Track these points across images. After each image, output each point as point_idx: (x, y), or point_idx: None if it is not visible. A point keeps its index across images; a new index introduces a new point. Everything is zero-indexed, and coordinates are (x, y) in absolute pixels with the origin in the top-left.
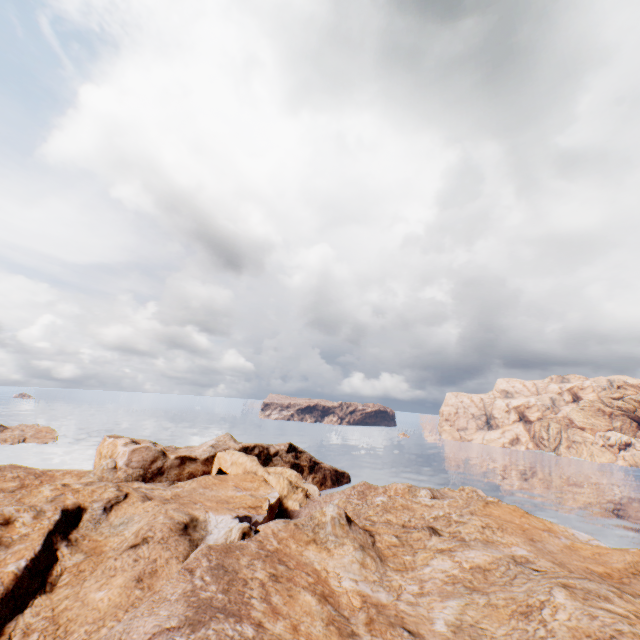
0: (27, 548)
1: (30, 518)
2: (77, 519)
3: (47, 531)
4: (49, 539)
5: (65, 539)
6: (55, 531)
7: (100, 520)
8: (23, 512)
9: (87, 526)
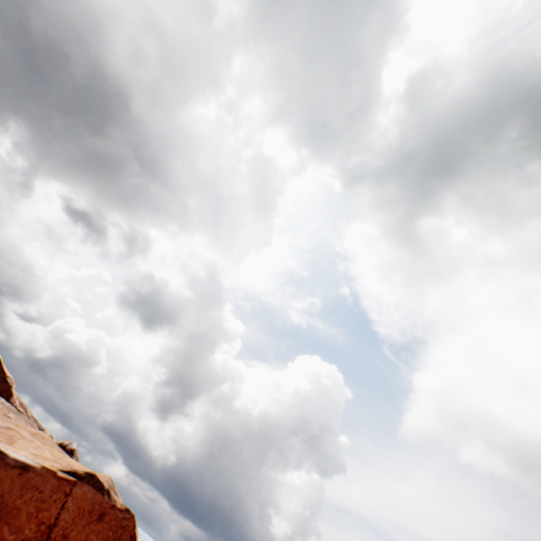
0: None
1: None
2: None
3: None
4: None
5: None
6: None
7: None
8: None
9: None
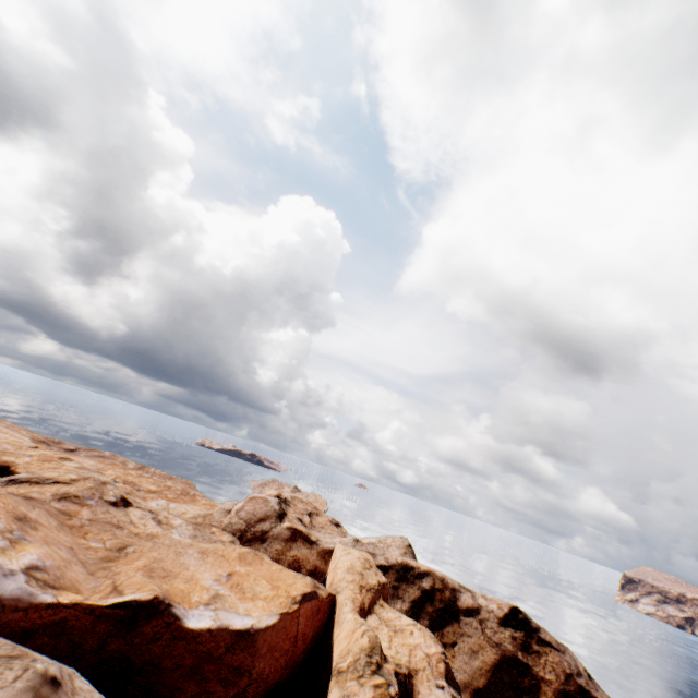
0: None
1: None
2: None
3: None
4: None
5: None
6: None
7: None
8: None
9: None
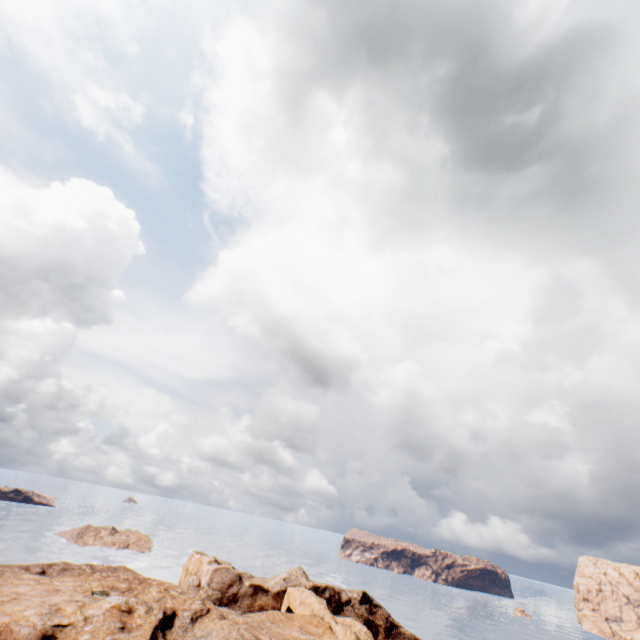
0: (142, 635)
1: (143, 611)
2: (171, 623)
3: (154, 625)
4: (155, 632)
5: (163, 637)
6: (158, 627)
7: (187, 628)
8: (140, 605)
9: (178, 631)
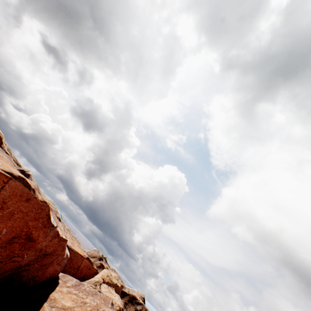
0: None
1: None
2: None
3: None
4: None
5: None
6: None
7: None
8: None
9: None
